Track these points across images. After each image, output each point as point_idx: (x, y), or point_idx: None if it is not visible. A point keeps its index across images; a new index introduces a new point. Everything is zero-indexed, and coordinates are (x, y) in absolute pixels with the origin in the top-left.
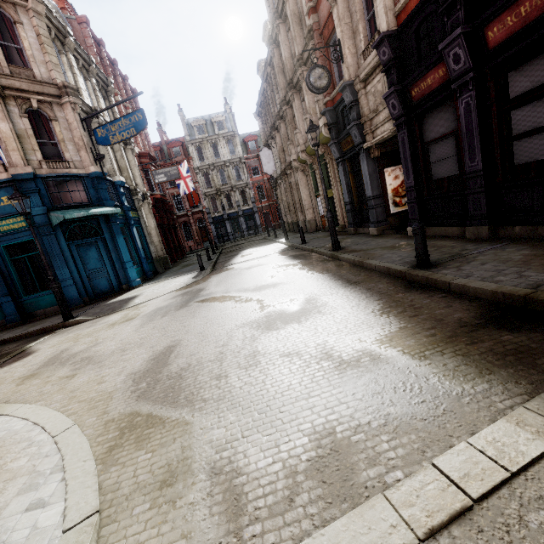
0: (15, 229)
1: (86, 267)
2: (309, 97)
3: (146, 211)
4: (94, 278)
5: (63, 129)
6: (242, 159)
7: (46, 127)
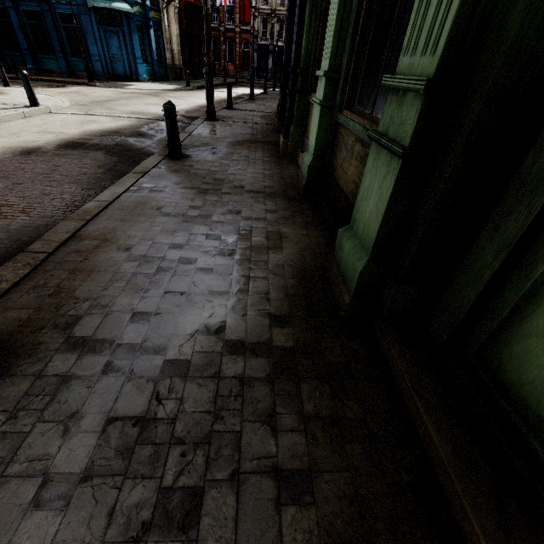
0: (65, 1)
1: (109, 51)
2: None
3: (172, 14)
4: (114, 62)
5: None
6: None
7: None
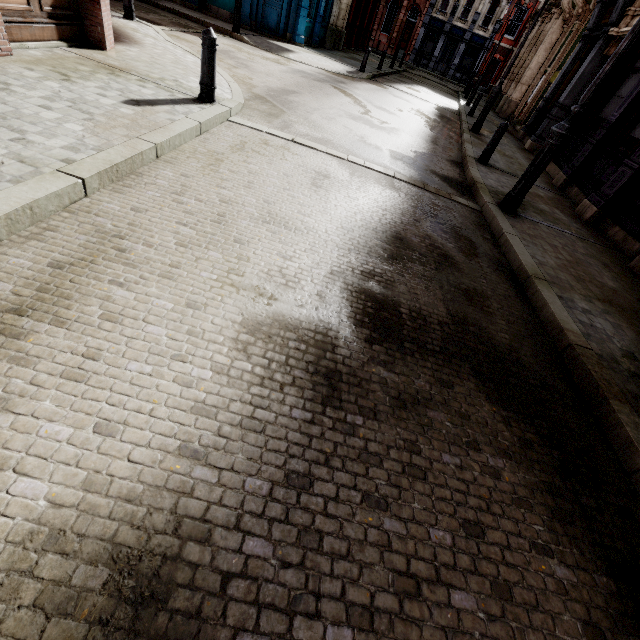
0: None
1: None
2: None
3: None
4: (269, 5)
5: None
6: None
7: None
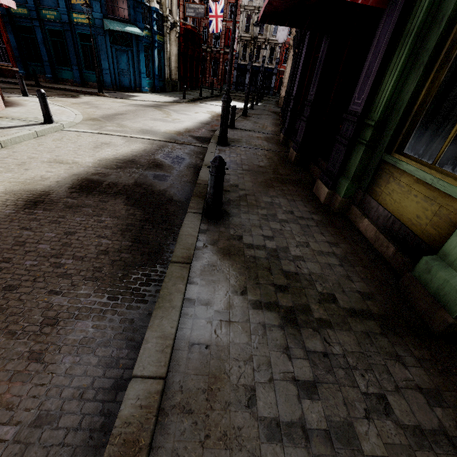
0: (85, 23)
1: (118, 66)
2: None
3: (173, 38)
4: (122, 75)
5: None
6: None
7: None
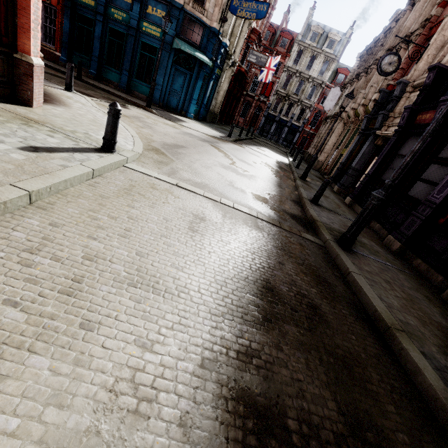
0: (153, 34)
1: (172, 85)
2: None
3: (228, 75)
4: (172, 95)
5: None
6: (324, 84)
7: None
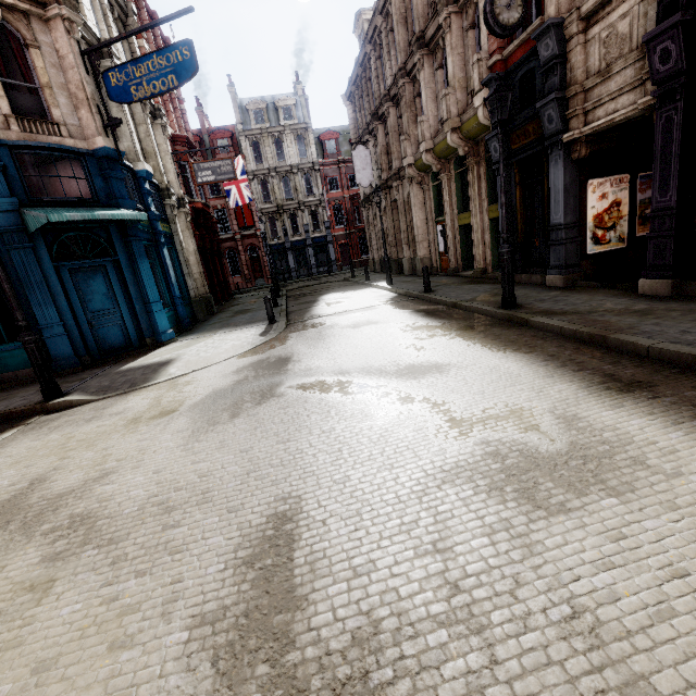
0: None
1: (86, 306)
2: (456, 59)
3: (182, 225)
4: (100, 325)
5: (49, 66)
6: (316, 165)
7: (18, 57)
